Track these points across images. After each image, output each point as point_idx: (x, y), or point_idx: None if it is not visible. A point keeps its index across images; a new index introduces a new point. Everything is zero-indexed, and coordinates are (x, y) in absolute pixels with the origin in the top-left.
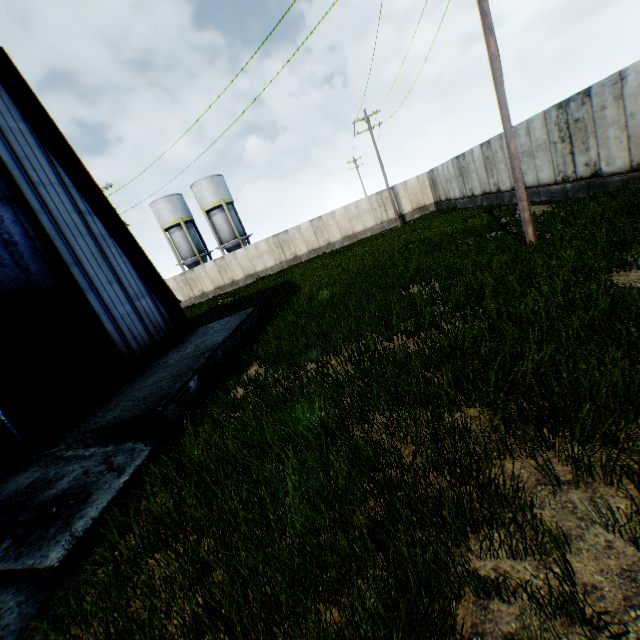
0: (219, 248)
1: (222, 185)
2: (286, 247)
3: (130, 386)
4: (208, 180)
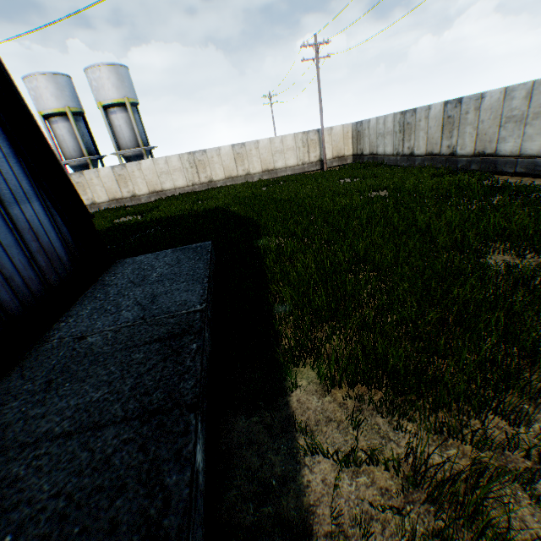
0: (116, 154)
1: (127, 80)
2: (201, 168)
3: None
4: (110, 68)
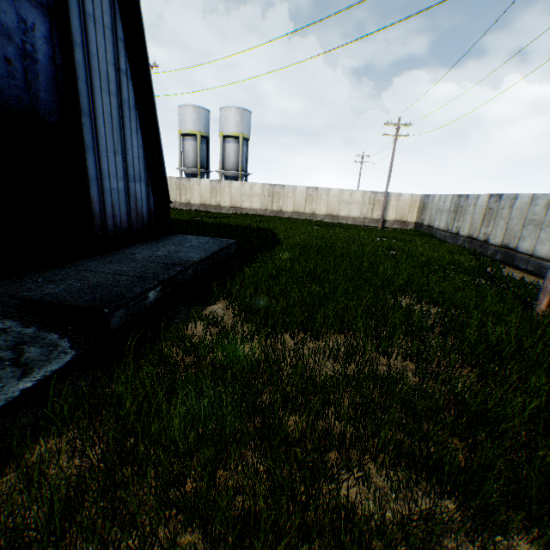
0: (219, 172)
1: (247, 121)
2: (276, 199)
3: (87, 262)
4: (238, 111)
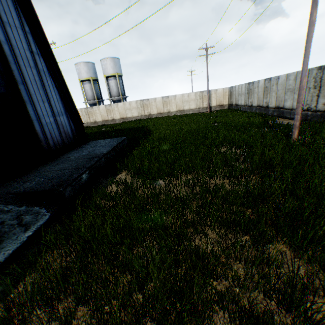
0: (109, 99)
1: (118, 64)
2: (146, 108)
3: (44, 167)
4: (111, 59)
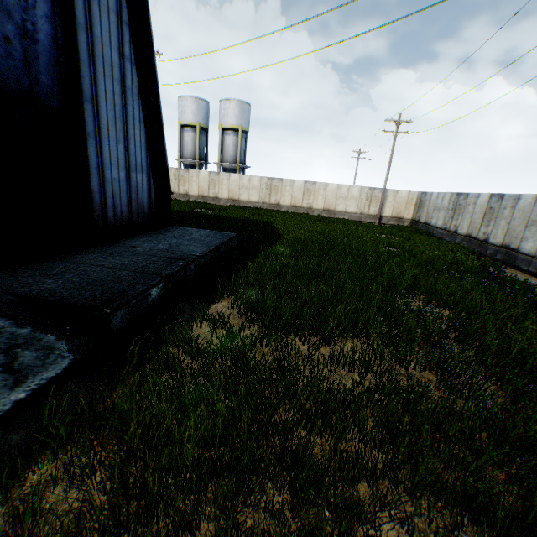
0: (217, 164)
1: (247, 114)
2: (274, 192)
3: (86, 255)
4: (238, 103)
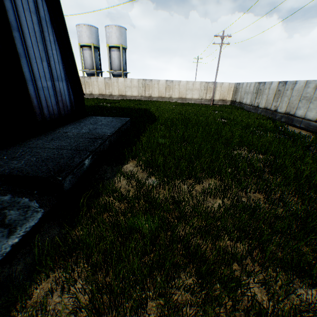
0: (109, 72)
1: (124, 35)
2: (147, 89)
3: (35, 141)
4: (117, 28)
